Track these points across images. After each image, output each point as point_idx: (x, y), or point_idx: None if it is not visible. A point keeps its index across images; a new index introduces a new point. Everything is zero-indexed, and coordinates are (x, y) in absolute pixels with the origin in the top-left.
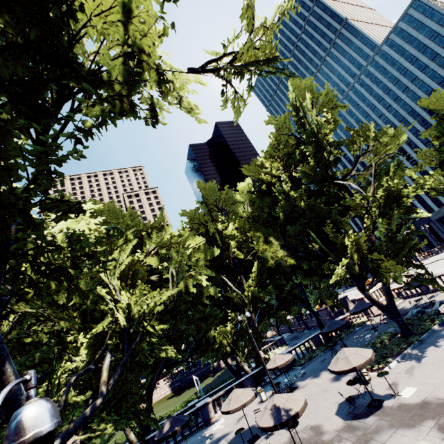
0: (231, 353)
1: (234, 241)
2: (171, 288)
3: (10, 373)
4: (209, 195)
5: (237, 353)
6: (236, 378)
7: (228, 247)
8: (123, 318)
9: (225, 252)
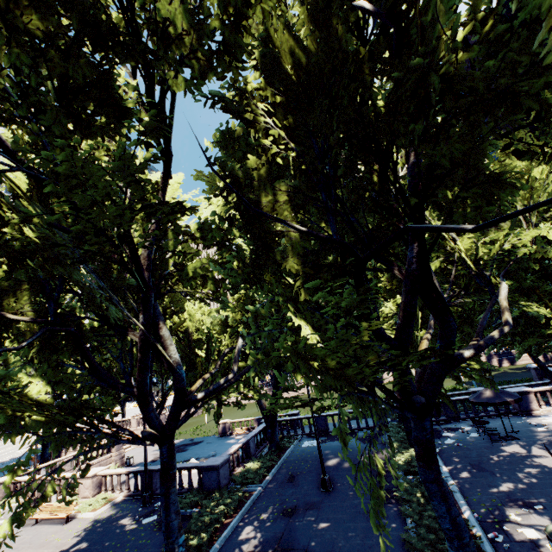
0: None
1: None
2: (535, 230)
3: (433, 277)
4: None
5: None
6: (551, 381)
7: None
8: (468, 260)
9: None
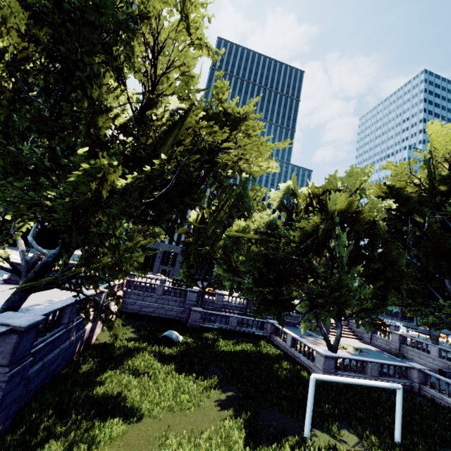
0: None
1: None
2: None
3: None
4: None
5: None
6: None
7: None
8: None
9: None
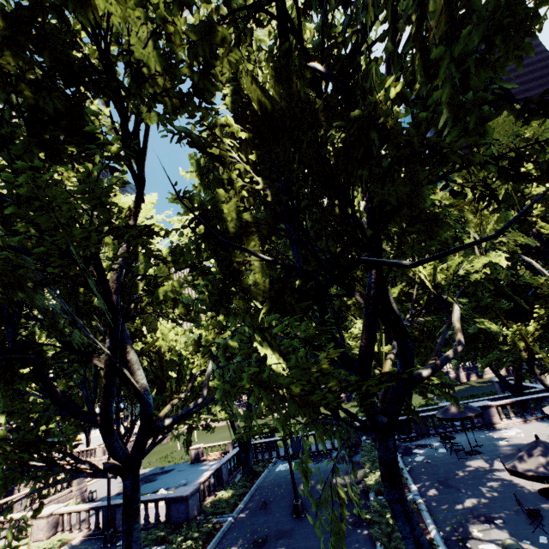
0: (525, 360)
1: (540, 206)
2: (485, 255)
3: (392, 300)
4: (499, 134)
5: (544, 360)
6: (512, 394)
7: (529, 214)
8: (427, 282)
9: (528, 220)
